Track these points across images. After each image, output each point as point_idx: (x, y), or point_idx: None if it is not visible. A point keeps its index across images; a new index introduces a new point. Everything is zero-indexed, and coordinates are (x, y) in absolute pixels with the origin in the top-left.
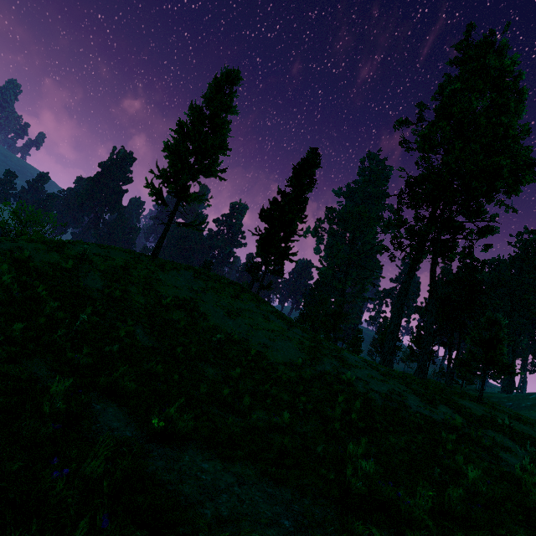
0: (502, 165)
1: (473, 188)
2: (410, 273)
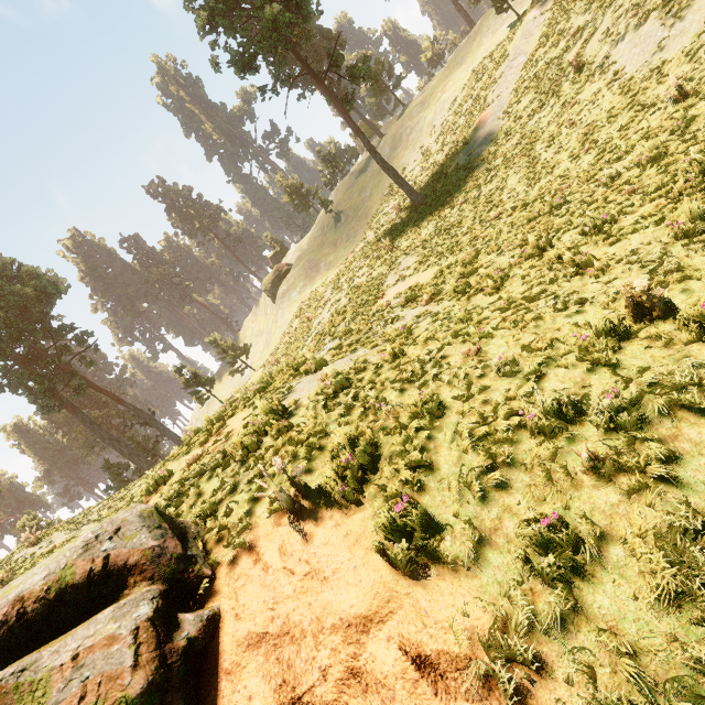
0: (43, 285)
1: (31, 315)
2: (76, 410)
